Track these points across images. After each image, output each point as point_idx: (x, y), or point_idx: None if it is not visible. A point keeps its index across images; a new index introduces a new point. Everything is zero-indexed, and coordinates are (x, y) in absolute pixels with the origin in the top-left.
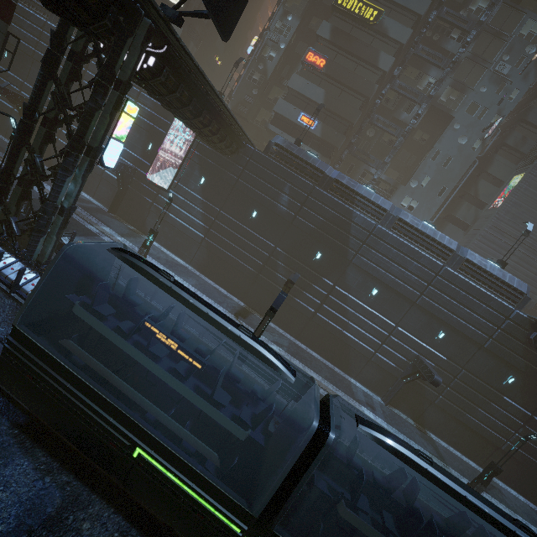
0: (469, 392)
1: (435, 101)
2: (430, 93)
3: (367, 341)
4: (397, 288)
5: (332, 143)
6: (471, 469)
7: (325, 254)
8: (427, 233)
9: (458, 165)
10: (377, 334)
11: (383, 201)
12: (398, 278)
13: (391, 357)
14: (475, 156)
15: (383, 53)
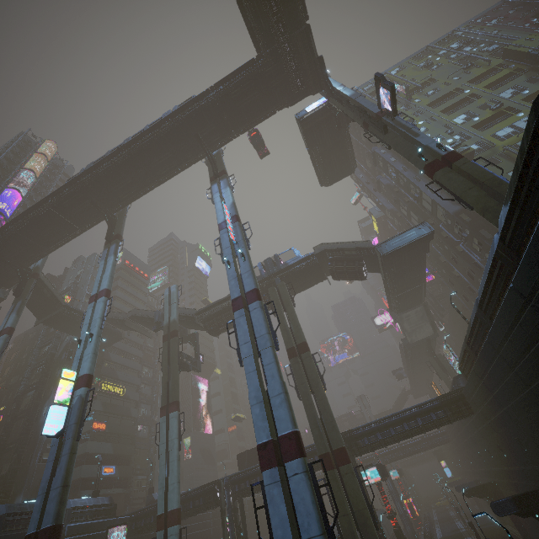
0: None
1: (149, 419)
2: (153, 419)
3: None
4: None
5: (127, 475)
6: None
7: None
8: None
9: None
10: None
11: None
12: None
13: None
14: None
15: (132, 408)
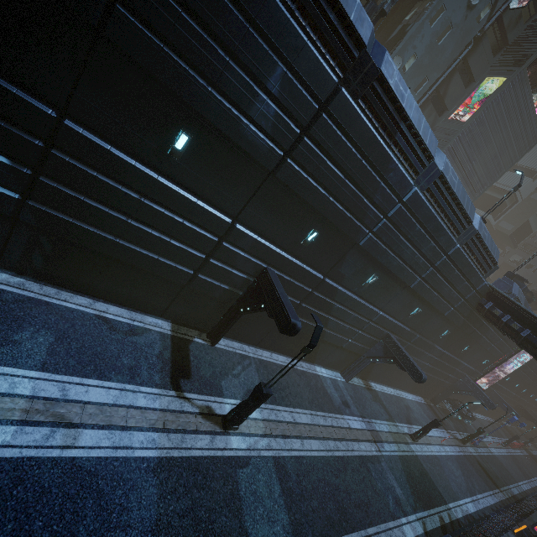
0: (414, 349)
1: None
2: None
3: (345, 332)
4: (399, 274)
5: None
6: (396, 401)
7: (323, 233)
8: (459, 199)
9: (453, 44)
10: (358, 324)
11: (431, 138)
12: (406, 262)
13: (363, 340)
14: (474, 33)
15: None
